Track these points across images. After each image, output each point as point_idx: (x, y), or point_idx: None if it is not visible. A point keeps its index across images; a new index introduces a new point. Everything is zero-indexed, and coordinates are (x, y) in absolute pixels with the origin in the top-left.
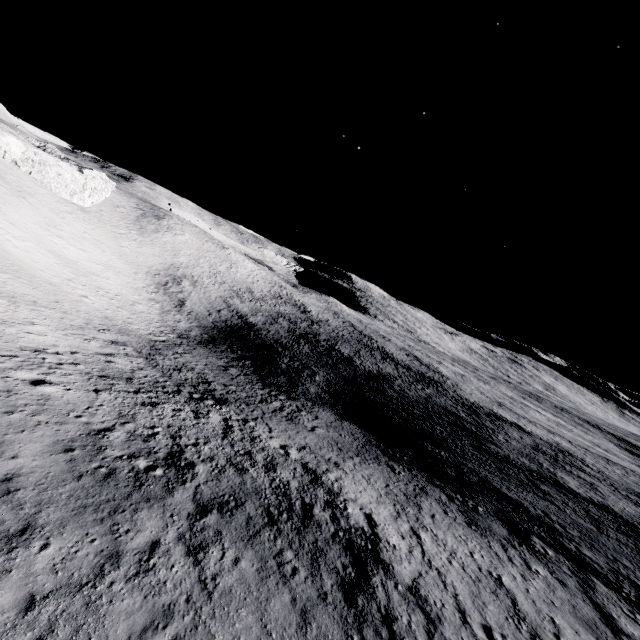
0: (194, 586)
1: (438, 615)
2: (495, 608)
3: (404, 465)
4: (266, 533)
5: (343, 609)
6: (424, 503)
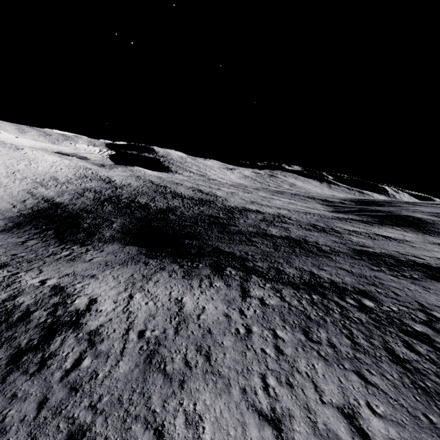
0: None
1: (103, 339)
2: (161, 317)
3: (159, 258)
4: None
5: None
6: (156, 276)
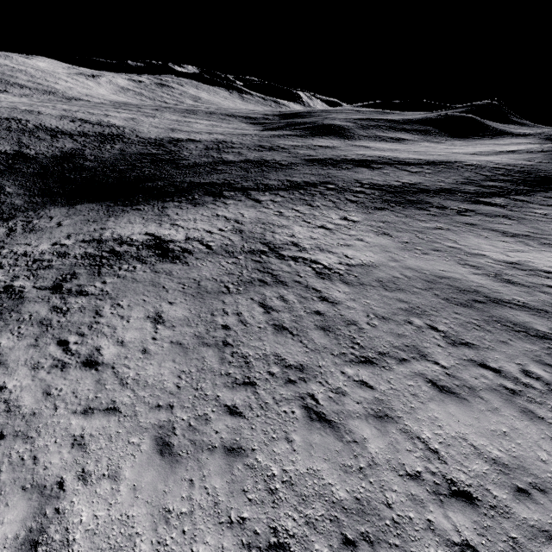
0: (97, 298)
1: (202, 238)
2: (220, 223)
3: (143, 204)
4: (104, 270)
5: (166, 260)
6: (169, 212)
